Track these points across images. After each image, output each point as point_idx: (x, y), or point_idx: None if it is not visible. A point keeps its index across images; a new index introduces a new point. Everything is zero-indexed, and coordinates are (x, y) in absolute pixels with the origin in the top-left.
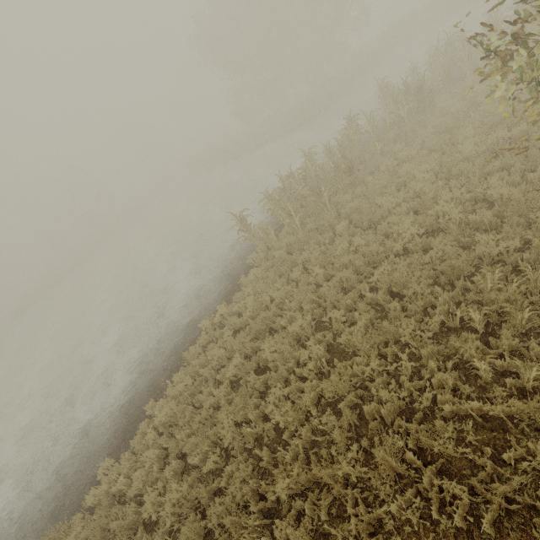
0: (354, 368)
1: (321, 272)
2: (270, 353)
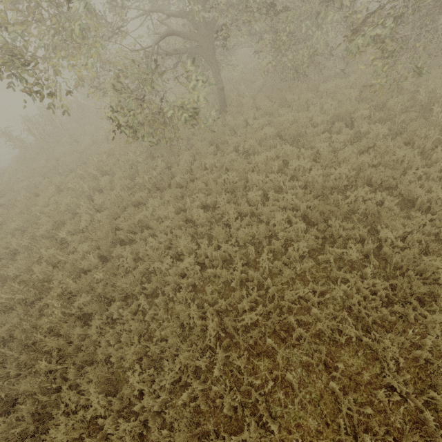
0: (39, 198)
1: (43, 162)
2: (3, 200)
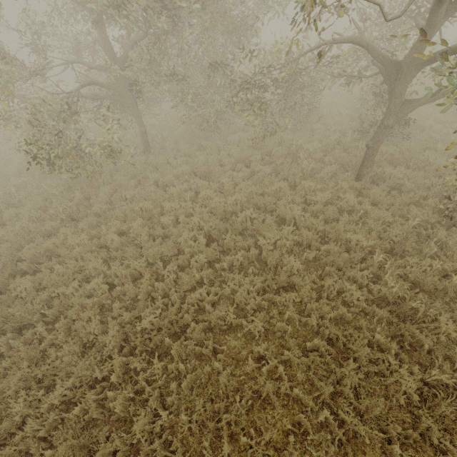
0: None
1: None
2: None
